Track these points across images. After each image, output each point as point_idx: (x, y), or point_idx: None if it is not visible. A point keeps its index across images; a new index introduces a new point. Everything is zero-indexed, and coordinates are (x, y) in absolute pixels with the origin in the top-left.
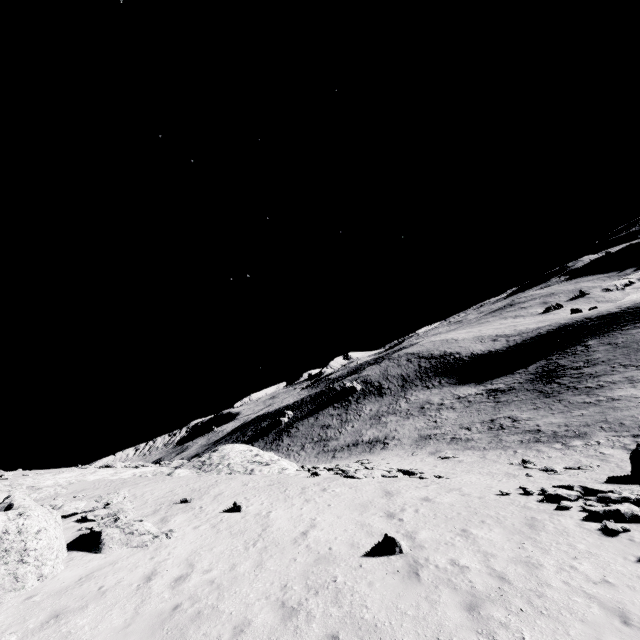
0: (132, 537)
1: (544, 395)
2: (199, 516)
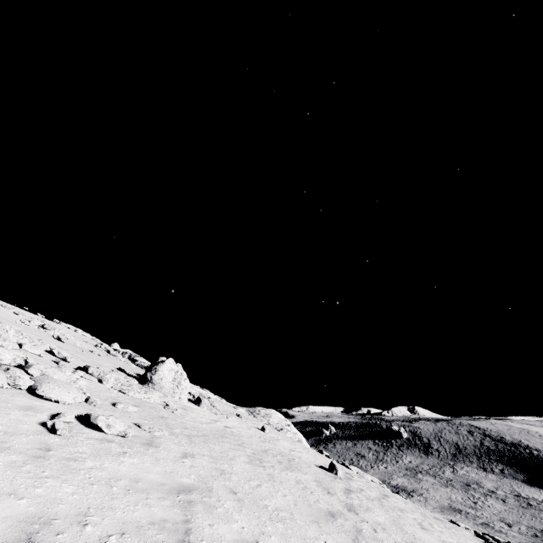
0: (213, 408)
1: None
2: (243, 422)
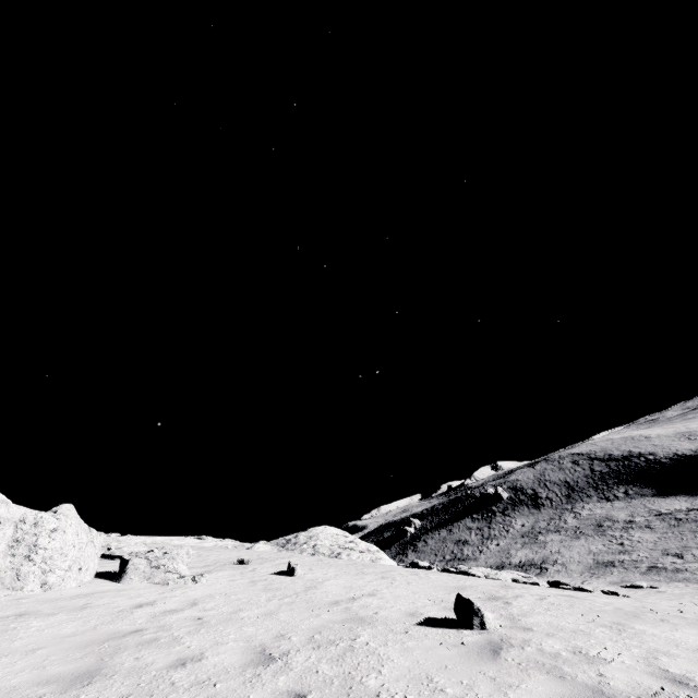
0: (157, 572)
1: None
2: (245, 573)
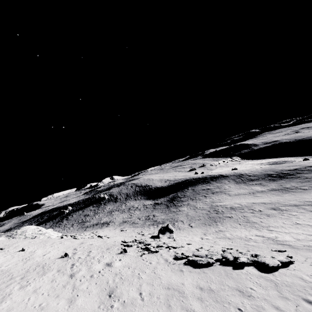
0: None
1: (167, 207)
2: (7, 253)
